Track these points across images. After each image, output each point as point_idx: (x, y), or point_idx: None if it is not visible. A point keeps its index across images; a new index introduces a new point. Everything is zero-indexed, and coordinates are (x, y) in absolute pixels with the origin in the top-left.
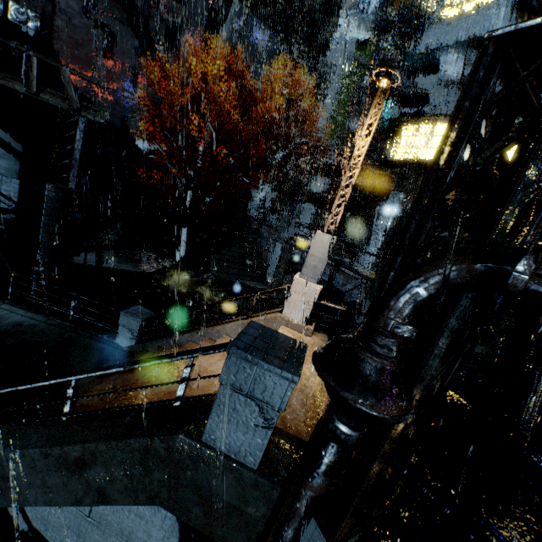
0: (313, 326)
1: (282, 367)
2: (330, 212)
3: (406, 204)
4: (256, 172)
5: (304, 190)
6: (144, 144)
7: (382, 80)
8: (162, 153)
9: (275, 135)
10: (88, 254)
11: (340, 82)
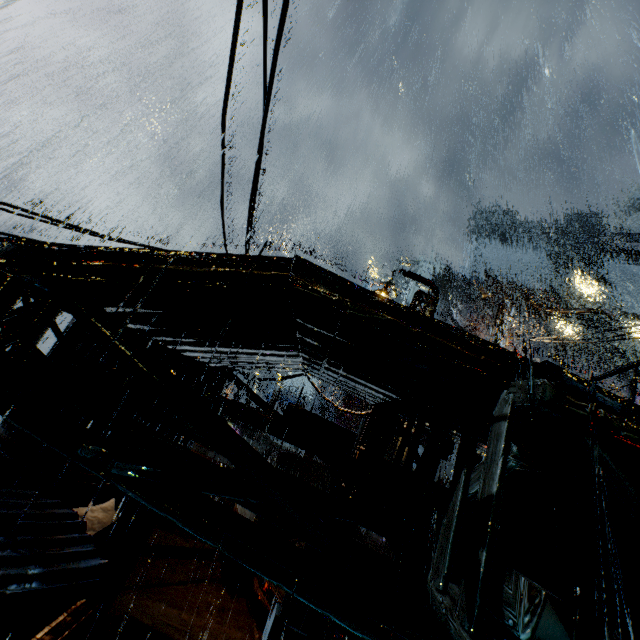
0: None
1: None
2: None
3: None
4: None
5: None
6: None
7: None
8: None
9: None
10: None
11: None
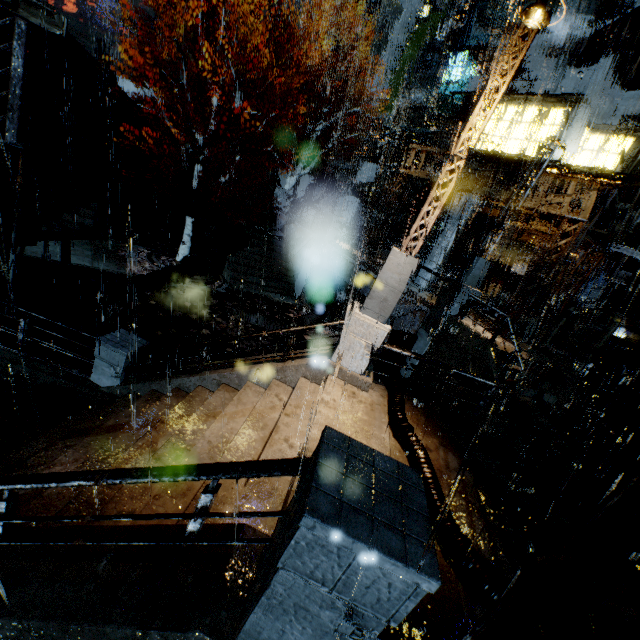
0: (372, 377)
1: (406, 557)
2: (415, 223)
3: (480, 211)
4: (287, 146)
5: (352, 178)
6: (131, 87)
7: (532, 14)
8: (157, 104)
9: (317, 96)
10: (49, 244)
11: (404, 31)
